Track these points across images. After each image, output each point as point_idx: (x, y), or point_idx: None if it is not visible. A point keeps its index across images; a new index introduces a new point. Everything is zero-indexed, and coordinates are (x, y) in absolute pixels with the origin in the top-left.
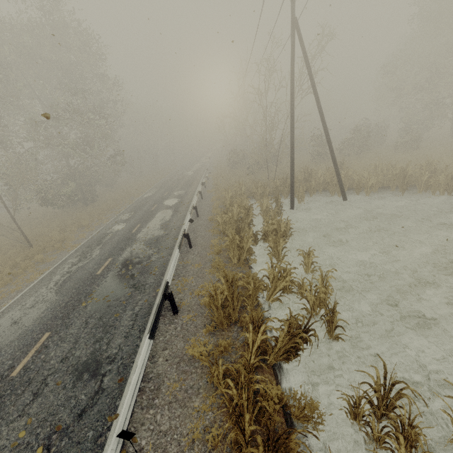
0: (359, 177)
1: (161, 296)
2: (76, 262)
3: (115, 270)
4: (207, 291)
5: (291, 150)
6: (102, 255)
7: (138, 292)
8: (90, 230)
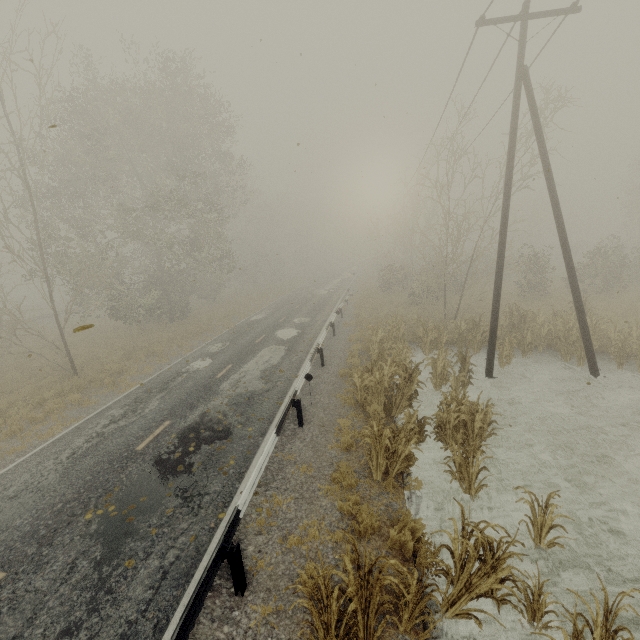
0: (622, 335)
1: (213, 552)
2: (118, 418)
3: (166, 447)
4: (308, 587)
5: (496, 276)
6: (160, 411)
7: (186, 511)
8: (163, 361)
